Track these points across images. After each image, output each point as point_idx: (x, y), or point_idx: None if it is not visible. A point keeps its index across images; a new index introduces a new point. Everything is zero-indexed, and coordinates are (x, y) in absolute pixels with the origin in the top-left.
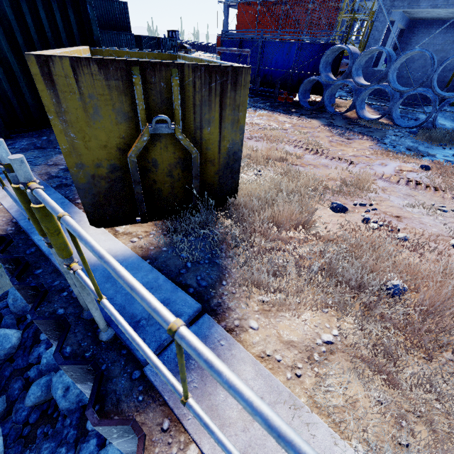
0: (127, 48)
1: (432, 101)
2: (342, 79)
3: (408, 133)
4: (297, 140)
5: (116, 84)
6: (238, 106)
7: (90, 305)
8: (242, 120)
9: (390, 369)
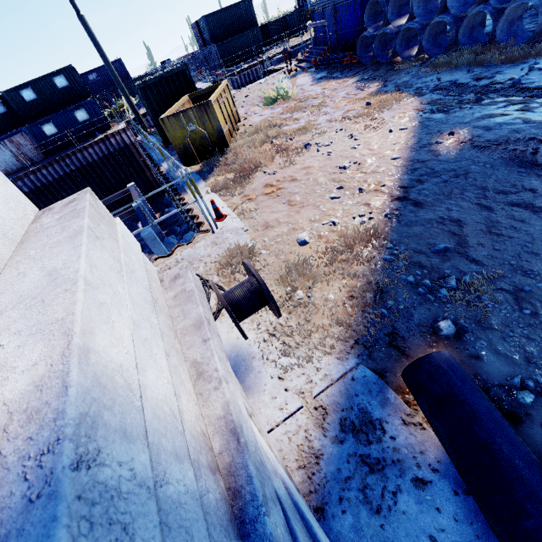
0: (252, 47)
1: (448, 24)
2: (384, 27)
3: (426, 64)
4: (312, 105)
5: (177, 119)
6: (213, 113)
7: (173, 173)
8: (217, 117)
9: (227, 177)
